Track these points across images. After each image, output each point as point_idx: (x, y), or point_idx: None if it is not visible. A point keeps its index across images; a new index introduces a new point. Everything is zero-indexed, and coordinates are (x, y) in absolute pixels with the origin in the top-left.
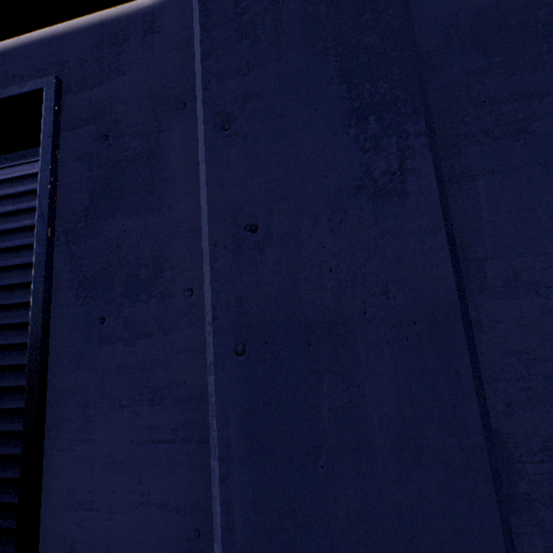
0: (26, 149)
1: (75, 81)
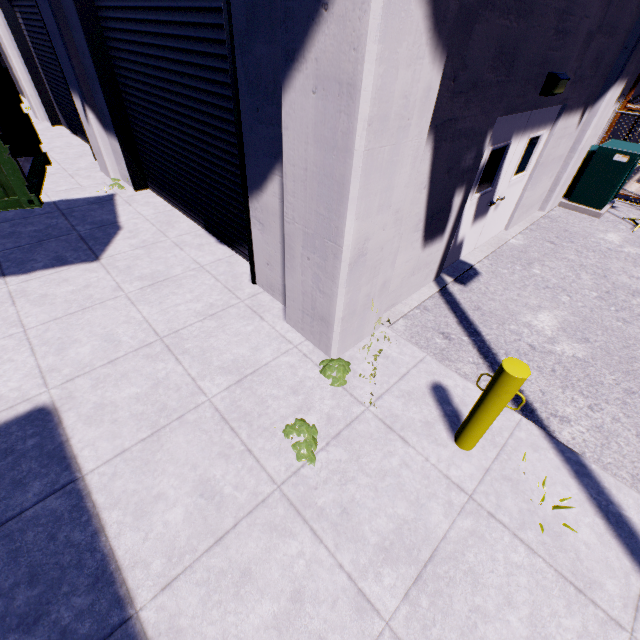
0: None
1: None
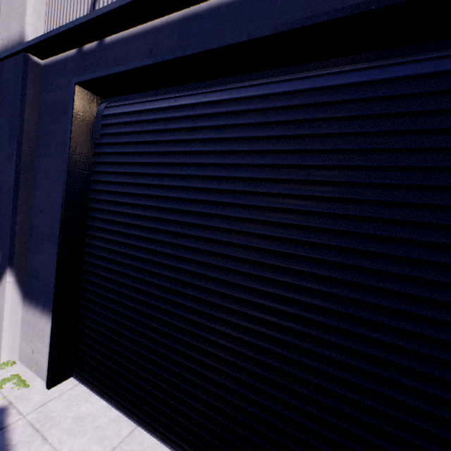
0: None
1: None
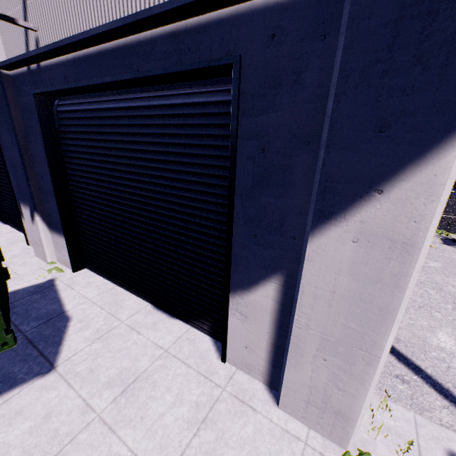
0: None
1: None
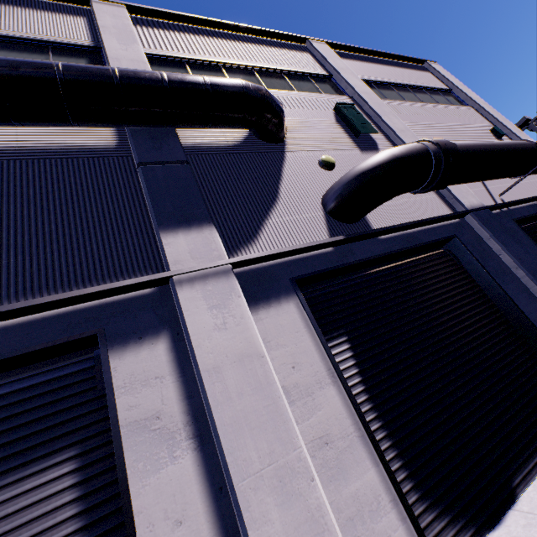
0: (427, 251)
1: (456, 235)
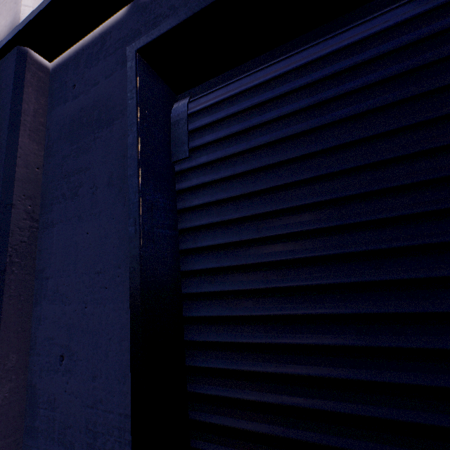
0: None
1: None
